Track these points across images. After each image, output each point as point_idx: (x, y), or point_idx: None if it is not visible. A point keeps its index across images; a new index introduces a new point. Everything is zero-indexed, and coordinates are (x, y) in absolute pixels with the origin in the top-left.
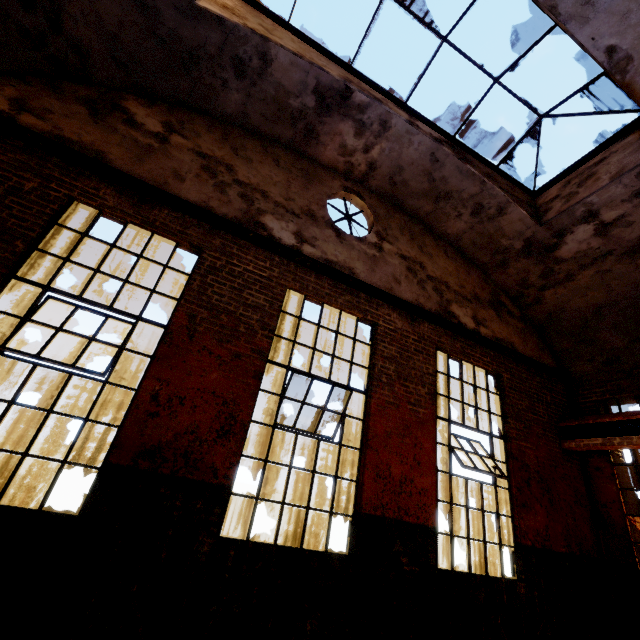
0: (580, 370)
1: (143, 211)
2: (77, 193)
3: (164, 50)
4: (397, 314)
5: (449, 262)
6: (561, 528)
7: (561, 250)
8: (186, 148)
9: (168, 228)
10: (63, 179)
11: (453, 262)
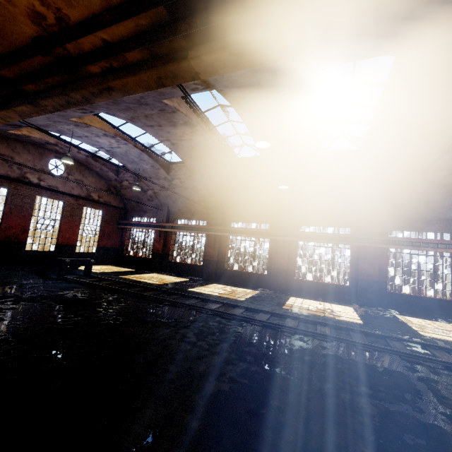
0: (128, 208)
1: None
2: None
3: None
4: (72, 199)
5: (93, 179)
6: (110, 243)
7: (123, 183)
8: None
9: None
10: None
11: (95, 178)
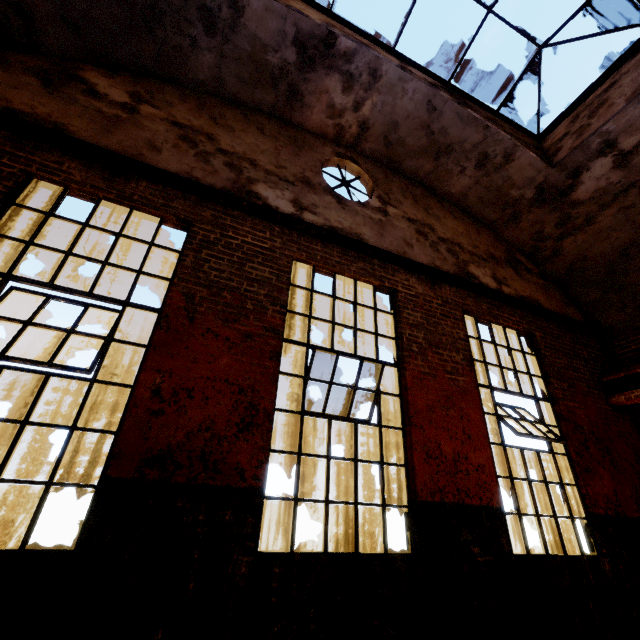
0: (612, 320)
1: (117, 185)
2: (35, 168)
3: (120, 4)
4: (415, 279)
5: (457, 223)
6: (629, 491)
7: (577, 191)
8: (159, 118)
9: (149, 202)
10: (17, 153)
11: (461, 223)
